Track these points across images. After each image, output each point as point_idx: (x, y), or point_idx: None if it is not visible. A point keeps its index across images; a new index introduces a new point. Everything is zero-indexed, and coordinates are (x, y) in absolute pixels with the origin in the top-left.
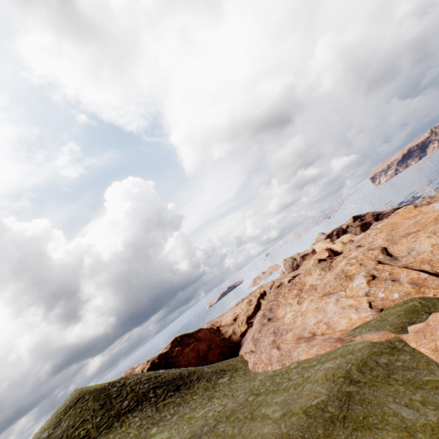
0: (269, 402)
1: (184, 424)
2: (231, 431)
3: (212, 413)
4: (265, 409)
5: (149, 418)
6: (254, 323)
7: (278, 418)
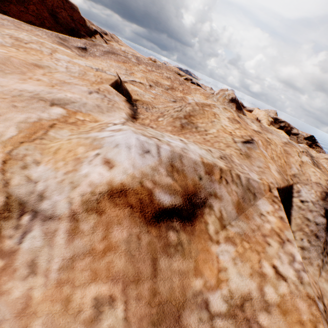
0: None
1: None
2: None
3: None
4: None
5: None
6: None
7: None
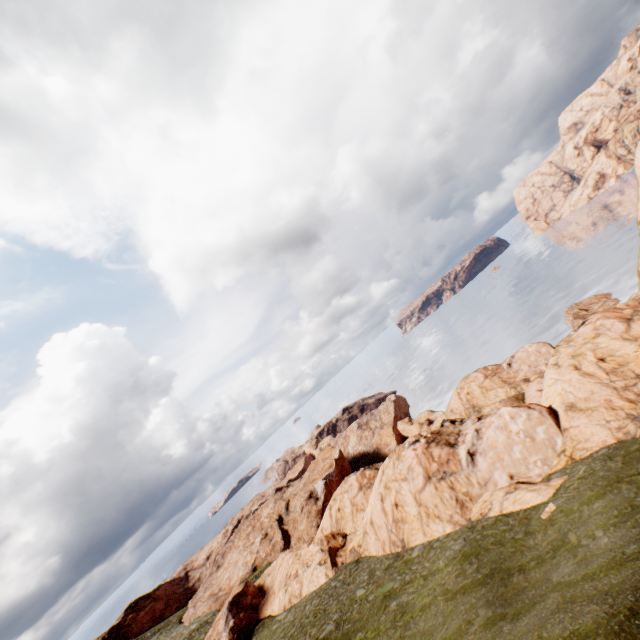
0: None
1: None
2: None
3: None
4: None
5: None
6: None
7: None
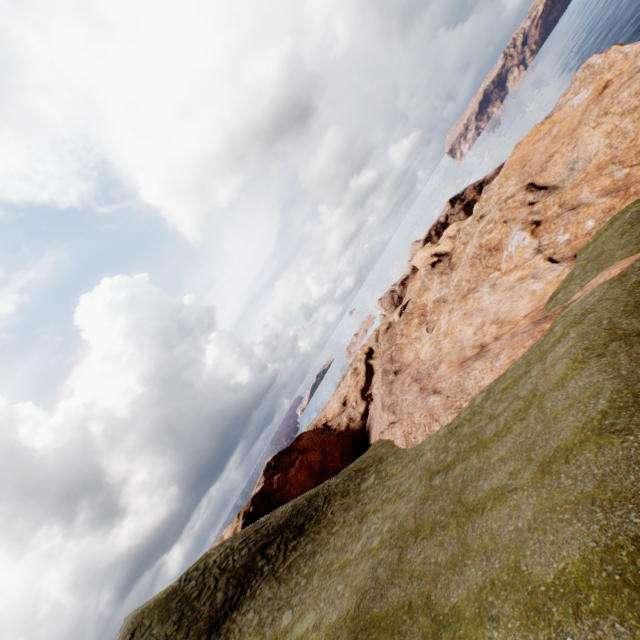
0: (482, 467)
1: (337, 583)
2: (442, 554)
3: (379, 541)
4: (484, 481)
5: (271, 602)
6: (373, 394)
7: (537, 478)
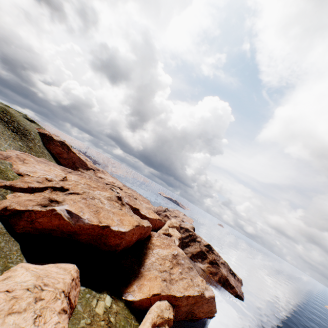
0: None
1: None
2: None
3: None
4: None
5: None
6: None
7: None
